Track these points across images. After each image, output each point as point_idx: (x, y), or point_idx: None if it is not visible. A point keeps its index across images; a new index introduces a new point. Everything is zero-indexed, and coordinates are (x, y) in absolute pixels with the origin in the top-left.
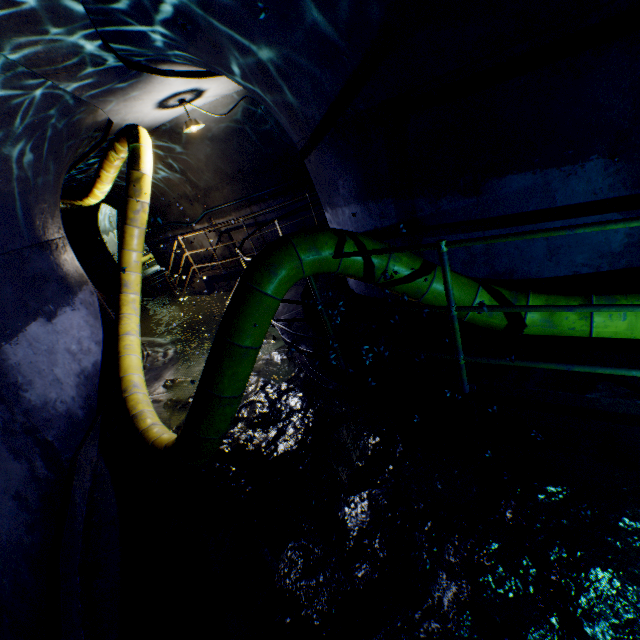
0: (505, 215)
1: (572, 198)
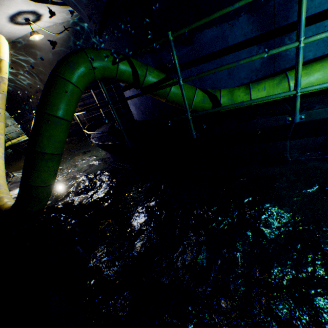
0: (206, 55)
1: (235, 40)
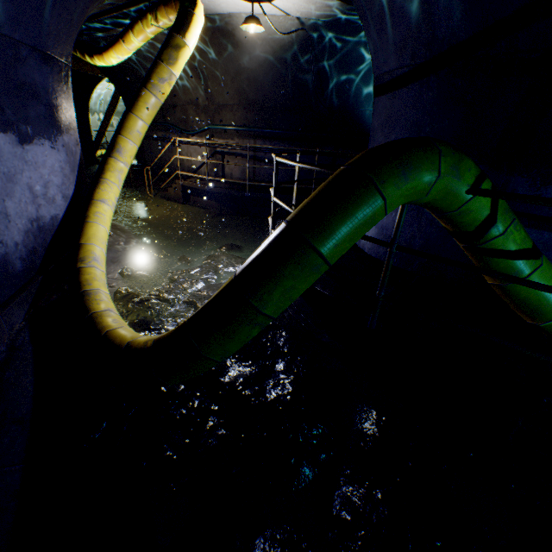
0: None
1: None
